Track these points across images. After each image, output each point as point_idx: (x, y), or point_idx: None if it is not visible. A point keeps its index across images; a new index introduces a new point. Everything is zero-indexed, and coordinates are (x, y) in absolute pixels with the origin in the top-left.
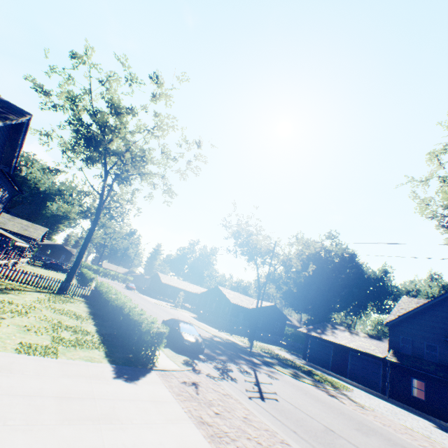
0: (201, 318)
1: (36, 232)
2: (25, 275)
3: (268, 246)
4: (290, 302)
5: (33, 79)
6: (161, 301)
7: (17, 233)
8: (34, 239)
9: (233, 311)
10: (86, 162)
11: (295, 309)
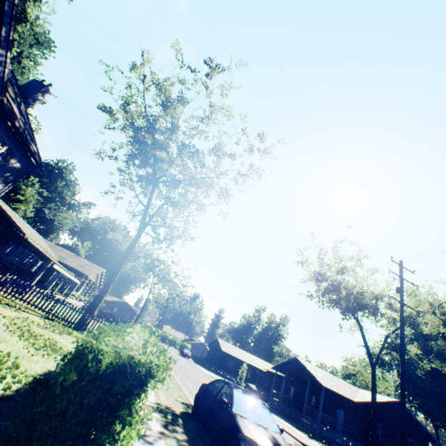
0: (275, 408)
1: (92, 269)
2: (40, 295)
3: (376, 285)
4: (420, 403)
5: (102, 108)
6: (219, 376)
7: (78, 274)
8: (86, 275)
9: (324, 404)
10: (143, 191)
11: (433, 419)
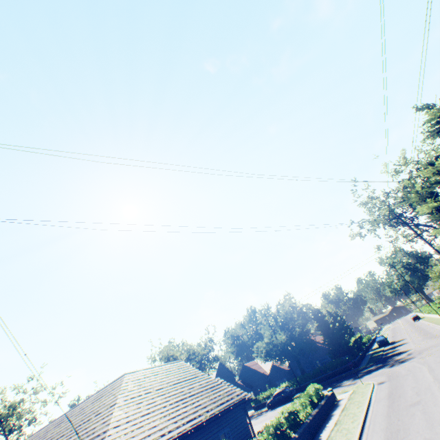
0: None
1: None
2: None
3: None
4: None
5: None
6: None
7: None
8: None
9: None
10: None
11: None
